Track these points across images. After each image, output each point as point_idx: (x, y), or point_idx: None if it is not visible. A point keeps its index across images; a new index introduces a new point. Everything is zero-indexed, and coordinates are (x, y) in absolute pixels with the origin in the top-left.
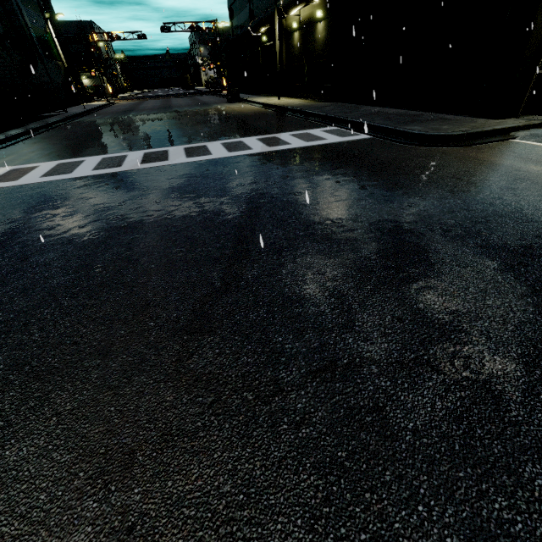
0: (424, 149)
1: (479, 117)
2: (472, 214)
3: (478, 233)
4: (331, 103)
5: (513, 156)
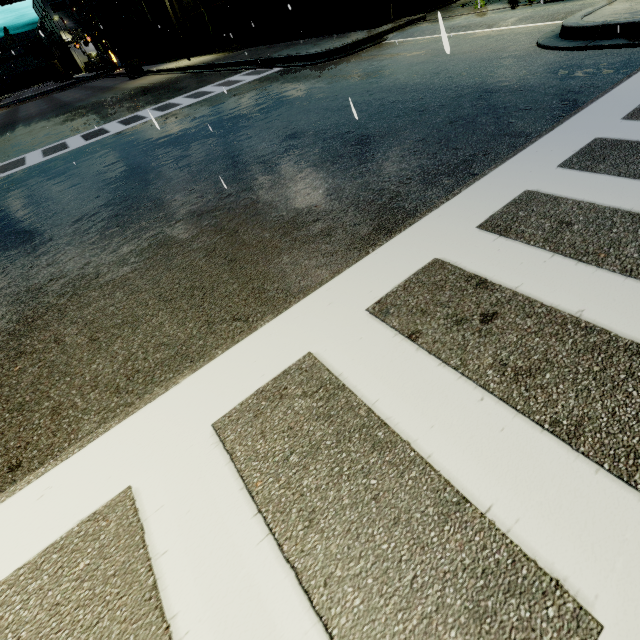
0: (320, 65)
1: (365, 29)
2: (334, 90)
3: (333, 96)
4: (245, 50)
5: (377, 53)
